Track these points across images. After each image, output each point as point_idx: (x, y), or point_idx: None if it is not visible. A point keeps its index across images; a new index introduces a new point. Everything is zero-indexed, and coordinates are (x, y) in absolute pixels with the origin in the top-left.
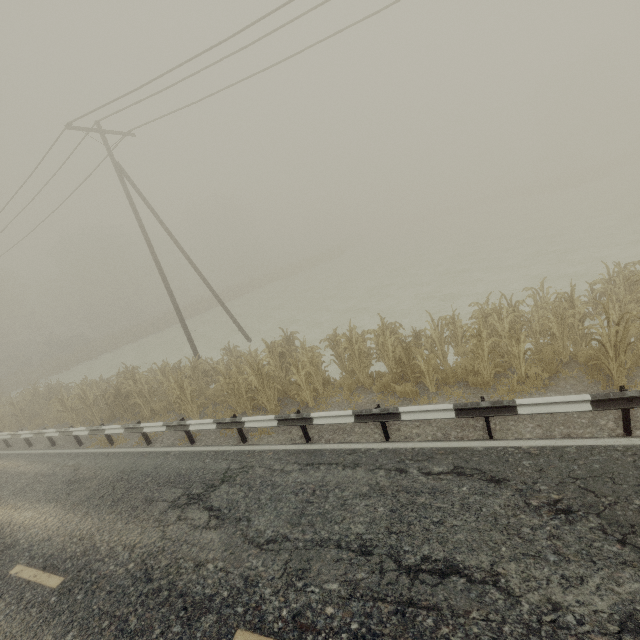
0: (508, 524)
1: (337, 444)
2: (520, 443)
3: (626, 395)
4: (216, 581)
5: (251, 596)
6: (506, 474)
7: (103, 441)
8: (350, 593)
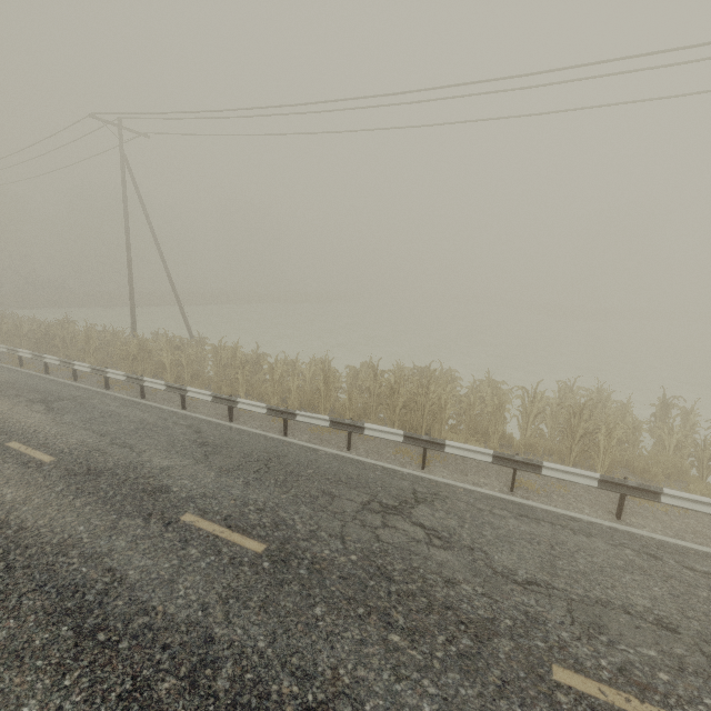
0: (176, 442)
1: (154, 403)
2: (235, 425)
3: (279, 409)
4: (21, 428)
5: (32, 435)
6: (207, 431)
7: (16, 362)
8: (78, 443)
